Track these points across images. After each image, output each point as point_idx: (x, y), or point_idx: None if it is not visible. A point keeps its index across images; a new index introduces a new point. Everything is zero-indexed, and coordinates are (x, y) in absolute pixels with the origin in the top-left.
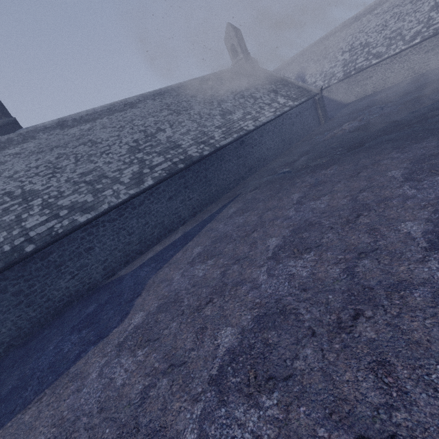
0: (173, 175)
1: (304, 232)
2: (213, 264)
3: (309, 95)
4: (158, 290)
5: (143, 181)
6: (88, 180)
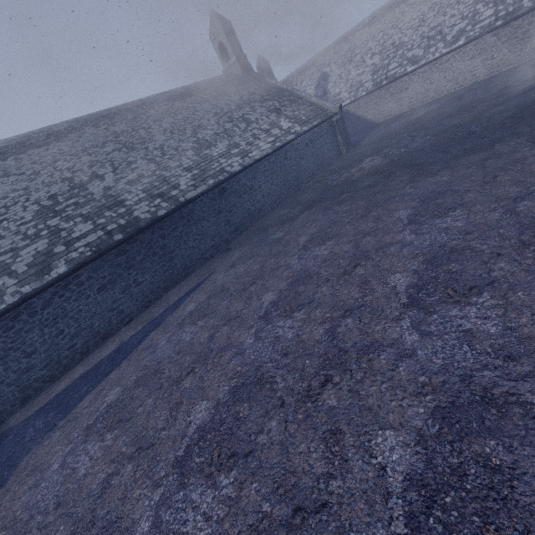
0: (103, 253)
1: (244, 402)
2: (109, 447)
3: (323, 115)
4: (17, 496)
5: (49, 268)
6: None
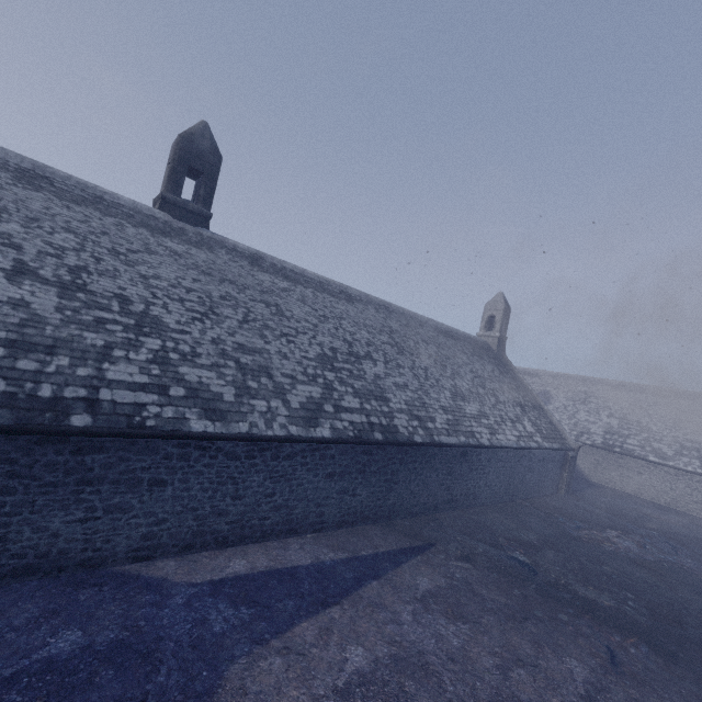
0: (361, 442)
1: None
2: None
3: (562, 442)
4: None
5: (317, 422)
6: (243, 361)
